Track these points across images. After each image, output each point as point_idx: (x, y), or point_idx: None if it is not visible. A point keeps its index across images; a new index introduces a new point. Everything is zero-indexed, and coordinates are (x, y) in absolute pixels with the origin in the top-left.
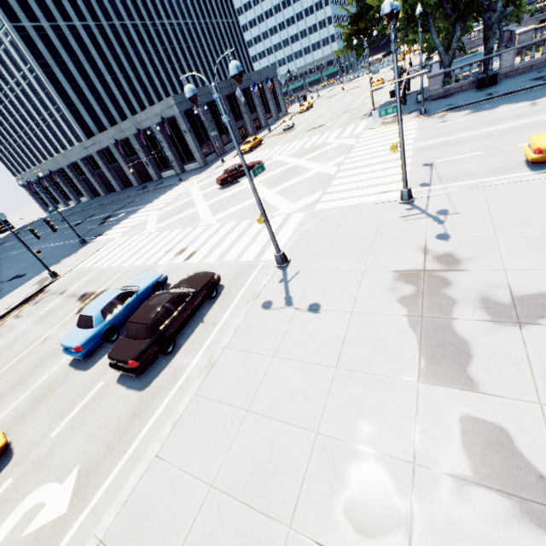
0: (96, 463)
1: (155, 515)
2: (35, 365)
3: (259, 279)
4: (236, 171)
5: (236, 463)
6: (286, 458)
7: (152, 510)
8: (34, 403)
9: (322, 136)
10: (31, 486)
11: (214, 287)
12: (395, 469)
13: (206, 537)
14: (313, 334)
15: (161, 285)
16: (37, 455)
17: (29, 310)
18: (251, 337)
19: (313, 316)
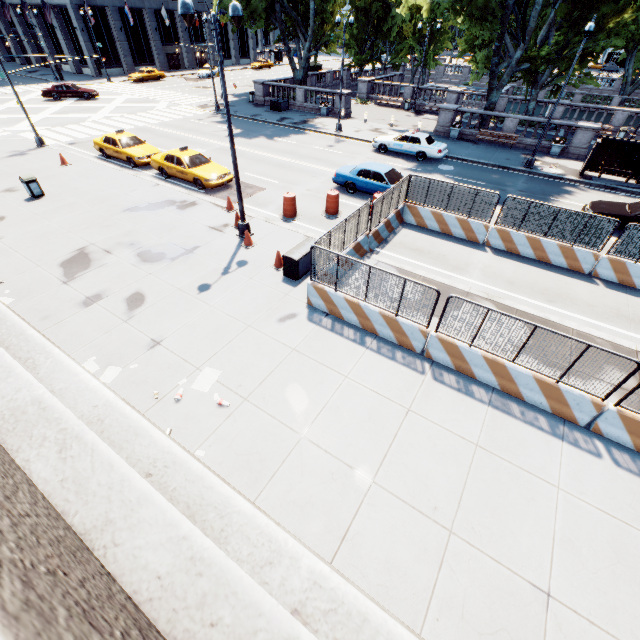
0: None
1: None
2: None
3: None
4: (62, 89)
5: None
6: None
7: None
8: None
9: (176, 96)
10: None
11: None
12: None
13: None
14: None
15: None
16: None
17: None
18: None
19: None
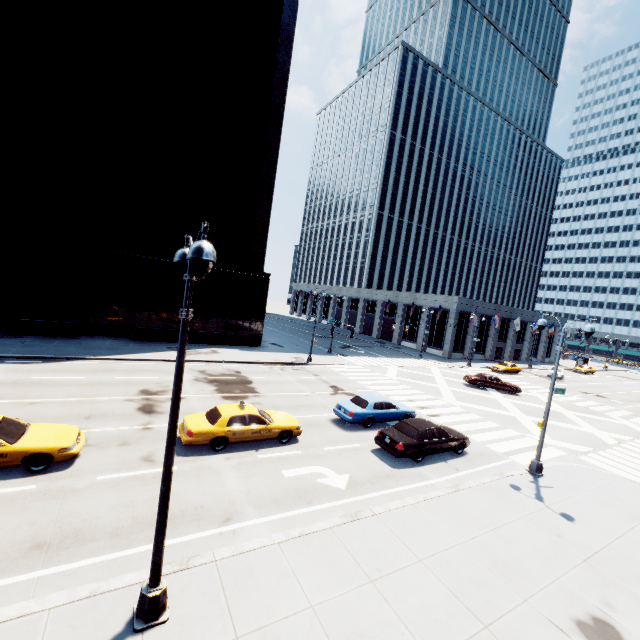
0: (361, 481)
1: (415, 529)
2: (303, 405)
3: (506, 468)
4: (490, 380)
5: (481, 547)
6: (526, 571)
7: (412, 525)
8: (307, 425)
9: (602, 406)
10: (316, 463)
11: (463, 446)
12: (633, 638)
13: (456, 561)
14: (563, 530)
15: (410, 417)
16: (316, 452)
17: (291, 371)
18: (497, 495)
19: (565, 520)
